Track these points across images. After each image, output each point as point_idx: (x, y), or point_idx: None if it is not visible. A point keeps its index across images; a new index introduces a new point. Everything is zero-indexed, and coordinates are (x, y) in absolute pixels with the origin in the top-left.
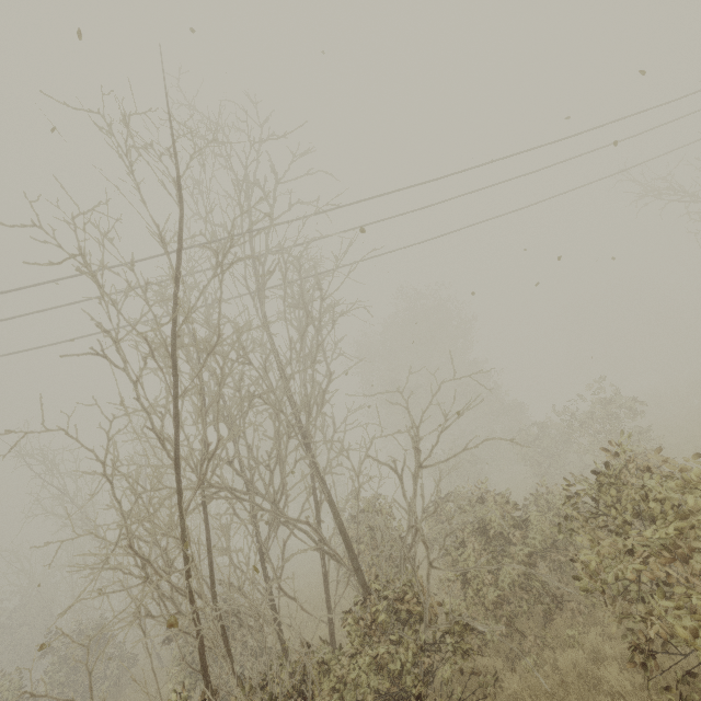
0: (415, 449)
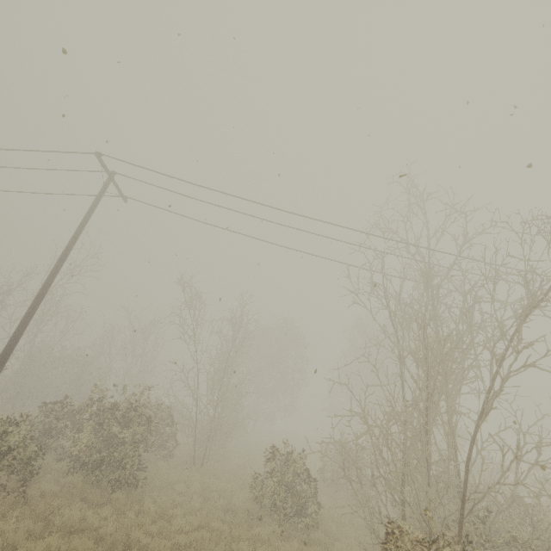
0: (537, 450)
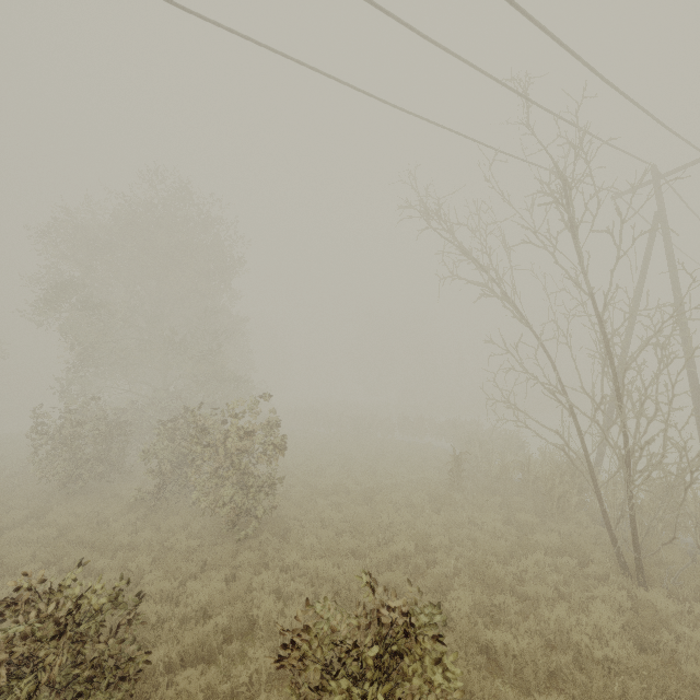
0: None
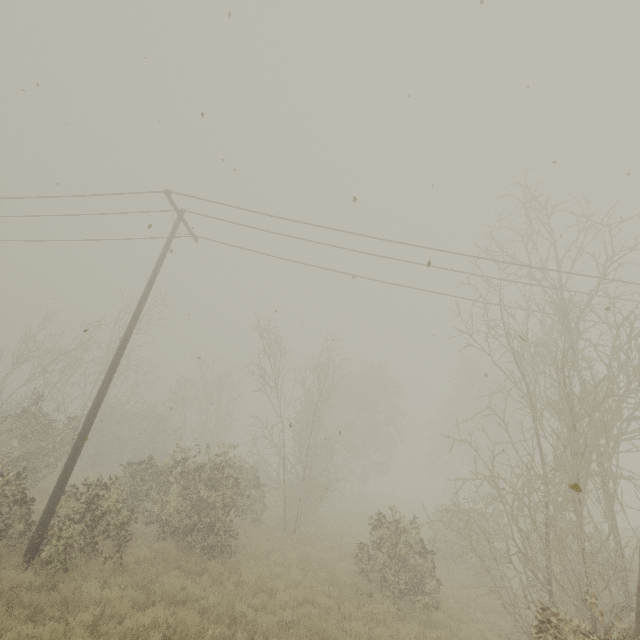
0: None
